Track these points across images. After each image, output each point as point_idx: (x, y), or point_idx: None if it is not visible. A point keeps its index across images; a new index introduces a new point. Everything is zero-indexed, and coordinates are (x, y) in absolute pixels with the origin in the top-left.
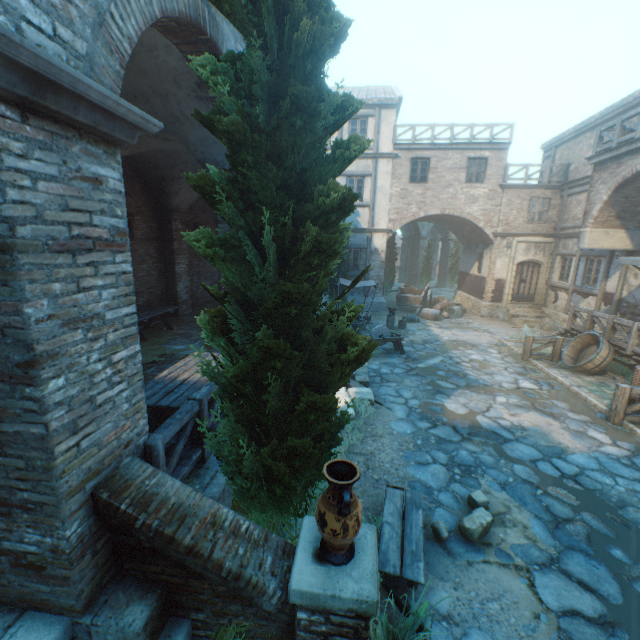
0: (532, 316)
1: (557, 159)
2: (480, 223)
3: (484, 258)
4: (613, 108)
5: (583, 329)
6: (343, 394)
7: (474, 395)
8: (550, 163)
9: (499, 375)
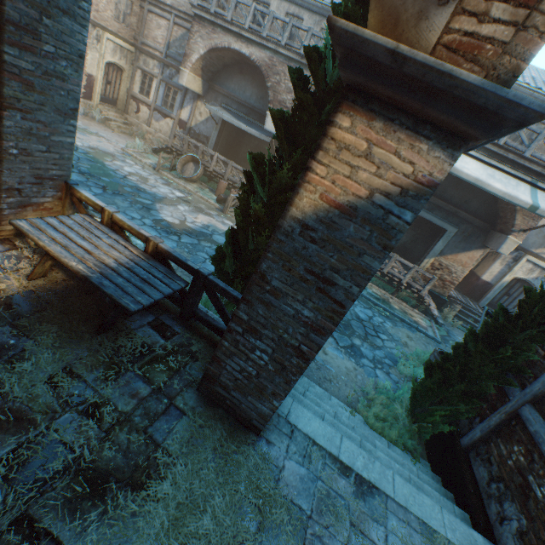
0: (122, 122)
1: None
2: None
3: None
4: None
5: (183, 150)
6: None
7: (168, 208)
8: None
9: (161, 188)
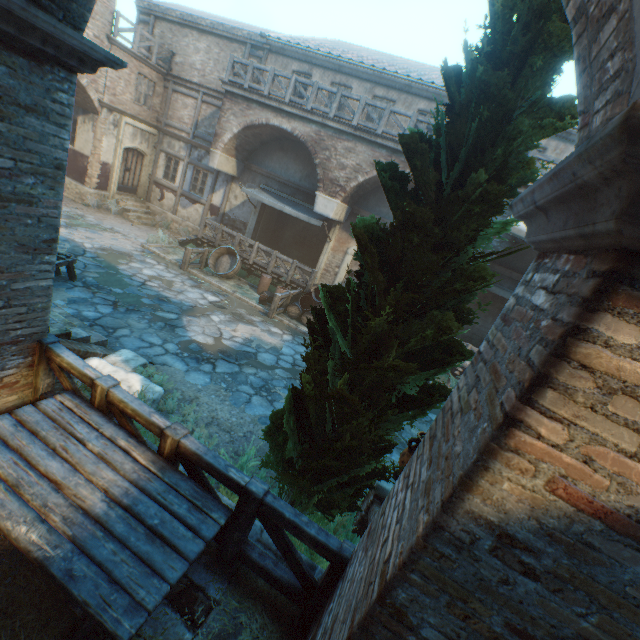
0: (143, 212)
1: (159, 36)
2: (84, 80)
3: (82, 128)
4: (226, 29)
5: (216, 240)
6: (121, 371)
7: (199, 320)
8: (150, 35)
9: (189, 292)
